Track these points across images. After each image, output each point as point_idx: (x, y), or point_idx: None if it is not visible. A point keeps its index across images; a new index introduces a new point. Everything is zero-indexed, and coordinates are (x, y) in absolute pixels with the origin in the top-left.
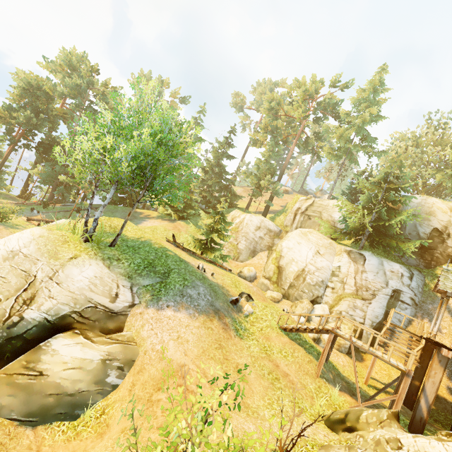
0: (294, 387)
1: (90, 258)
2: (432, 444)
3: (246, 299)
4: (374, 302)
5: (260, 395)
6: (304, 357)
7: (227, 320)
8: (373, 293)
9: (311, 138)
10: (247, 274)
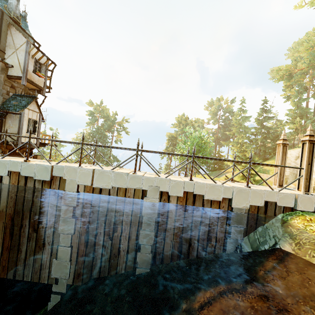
0: None
1: None
2: None
3: None
4: None
5: None
6: None
7: None
8: None
9: None
10: None
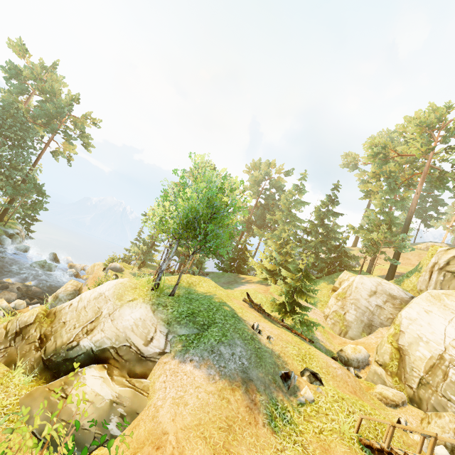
0: None
1: (143, 301)
2: None
3: (308, 379)
4: None
5: None
6: None
7: (259, 397)
8: None
9: (451, 172)
10: (352, 355)
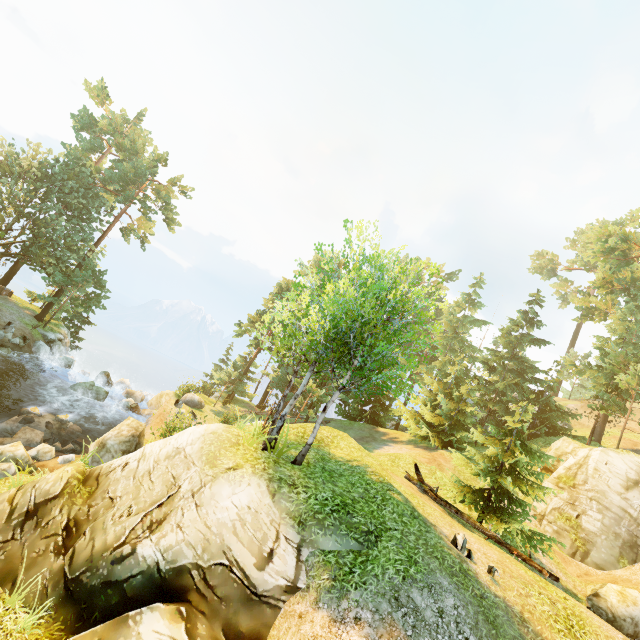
0: None
1: (253, 472)
2: None
3: None
4: None
5: None
6: None
7: None
8: None
9: None
10: (619, 608)
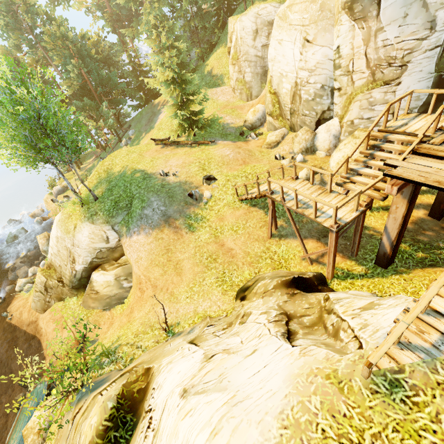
0: (233, 260)
1: (82, 223)
2: (253, 327)
3: (207, 184)
4: (406, 78)
5: (187, 282)
6: (256, 225)
7: (178, 222)
8: (401, 63)
9: None
10: (253, 119)
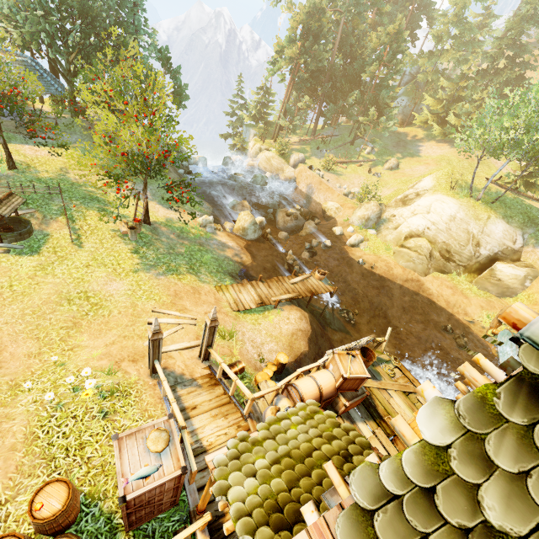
0: None
1: (496, 218)
2: None
3: None
4: None
5: None
6: None
7: None
8: None
9: None
10: None
